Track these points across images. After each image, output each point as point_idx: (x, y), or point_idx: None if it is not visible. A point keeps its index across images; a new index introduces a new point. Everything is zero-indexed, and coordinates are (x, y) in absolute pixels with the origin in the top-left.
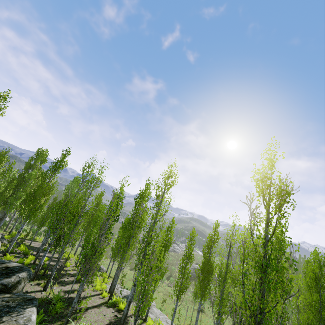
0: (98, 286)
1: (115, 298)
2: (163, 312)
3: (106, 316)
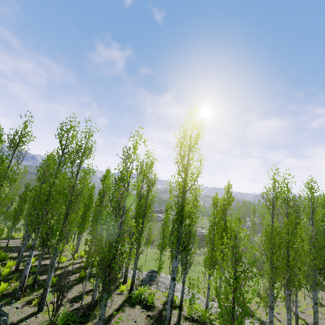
0: None
1: (138, 291)
2: (179, 282)
3: (138, 321)
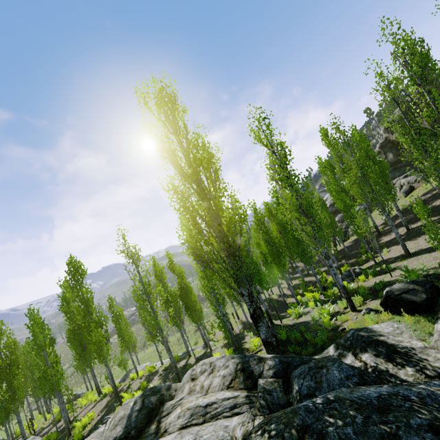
0: (85, 401)
1: (105, 390)
2: None
3: (103, 403)
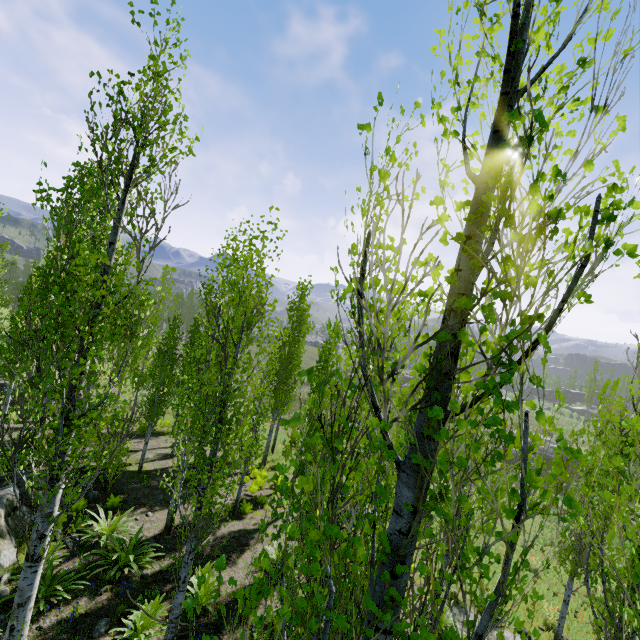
0: None
1: None
2: None
3: None
